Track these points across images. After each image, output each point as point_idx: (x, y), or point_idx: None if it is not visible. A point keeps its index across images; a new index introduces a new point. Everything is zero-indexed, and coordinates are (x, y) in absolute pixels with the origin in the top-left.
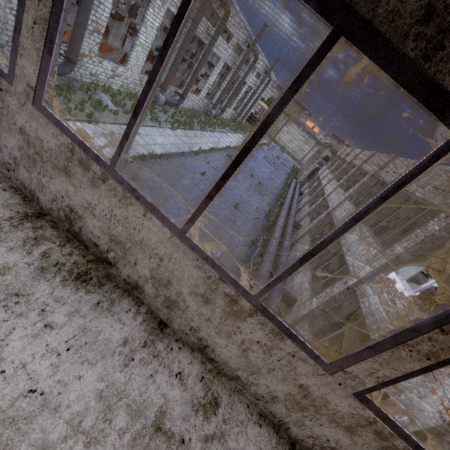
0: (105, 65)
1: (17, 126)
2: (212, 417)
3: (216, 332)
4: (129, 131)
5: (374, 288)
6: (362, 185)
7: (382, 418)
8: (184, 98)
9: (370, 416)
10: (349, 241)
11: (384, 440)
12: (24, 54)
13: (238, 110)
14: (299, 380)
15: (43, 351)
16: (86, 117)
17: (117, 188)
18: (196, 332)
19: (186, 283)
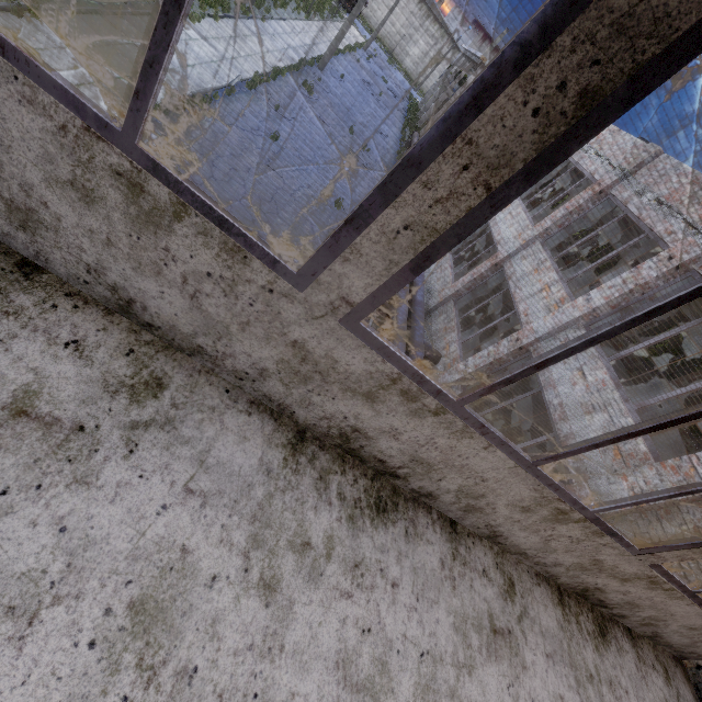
0: None
1: (289, 338)
2: (515, 598)
3: (520, 529)
4: (516, 378)
5: None
6: None
7: (663, 574)
8: None
9: (653, 575)
10: (519, 272)
11: (654, 584)
12: (354, 260)
13: None
14: (597, 557)
15: (406, 613)
16: None
17: (455, 423)
18: (493, 527)
19: (508, 498)
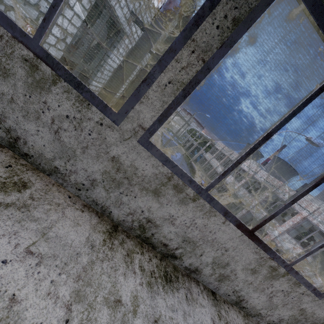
0: None
1: None
2: None
3: None
4: None
5: None
6: (266, 197)
7: None
8: None
9: None
10: (285, 246)
11: None
12: None
13: None
14: None
15: None
16: None
17: None
18: None
19: None
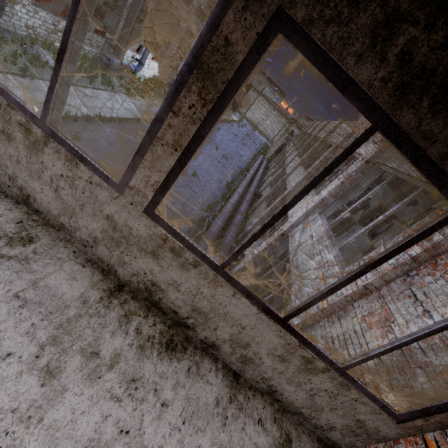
0: (44, 17)
1: None
2: (19, 247)
3: (29, 176)
4: None
5: (301, 230)
6: (313, 150)
7: (173, 233)
8: (143, 64)
9: (162, 233)
10: None
11: (179, 256)
12: None
13: None
14: (104, 210)
15: None
16: (19, 71)
17: None
18: (15, 181)
19: None
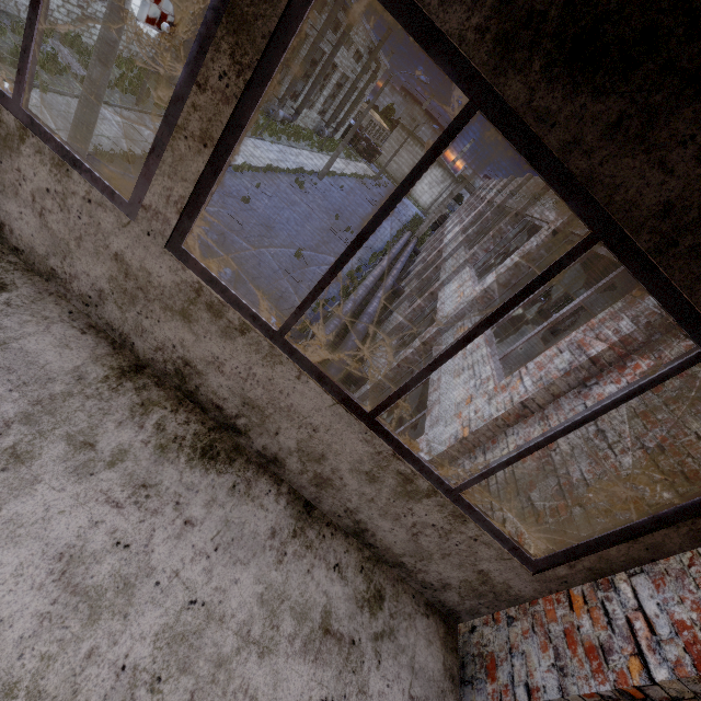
0: None
1: None
2: None
3: (1, 192)
4: None
5: (452, 336)
6: (484, 221)
7: (209, 281)
8: None
9: (194, 280)
10: (447, 293)
11: (219, 317)
12: None
13: (327, 115)
14: (111, 246)
15: None
16: None
17: None
18: None
19: None
